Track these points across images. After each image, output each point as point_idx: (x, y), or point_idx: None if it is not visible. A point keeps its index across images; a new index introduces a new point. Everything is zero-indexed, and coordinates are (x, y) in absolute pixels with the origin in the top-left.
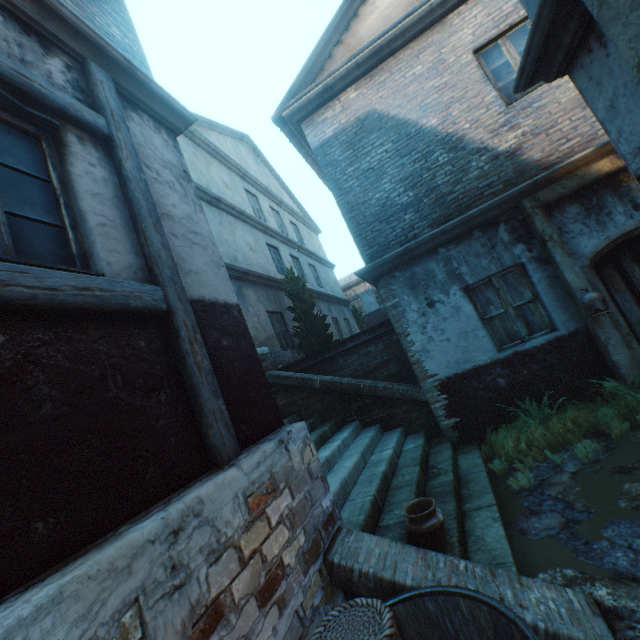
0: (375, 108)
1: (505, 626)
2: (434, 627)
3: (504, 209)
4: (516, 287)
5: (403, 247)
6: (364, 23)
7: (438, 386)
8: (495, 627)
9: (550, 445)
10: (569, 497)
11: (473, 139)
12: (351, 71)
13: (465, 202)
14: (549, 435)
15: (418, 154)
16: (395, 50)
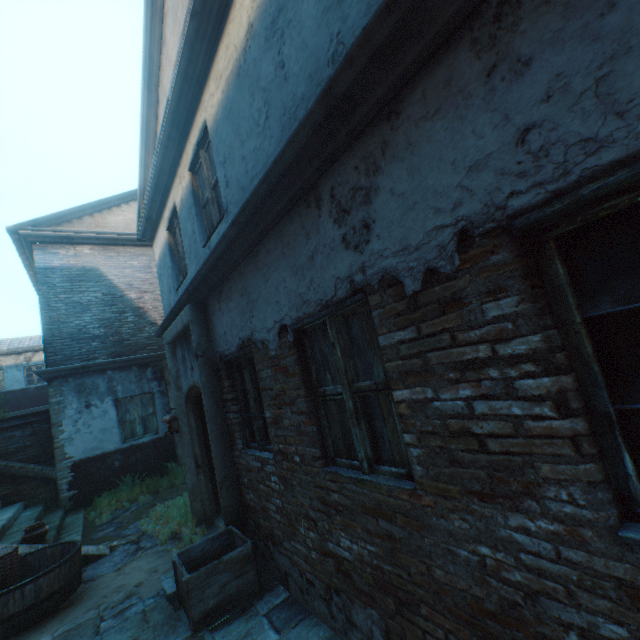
0: (101, 268)
1: (68, 547)
2: (29, 568)
3: (155, 360)
4: (147, 405)
5: (84, 363)
6: (114, 217)
7: (72, 466)
8: (63, 552)
9: (130, 500)
10: (124, 519)
11: (152, 316)
12: (93, 238)
13: (135, 348)
14: (132, 494)
15: (118, 309)
16: (127, 245)
